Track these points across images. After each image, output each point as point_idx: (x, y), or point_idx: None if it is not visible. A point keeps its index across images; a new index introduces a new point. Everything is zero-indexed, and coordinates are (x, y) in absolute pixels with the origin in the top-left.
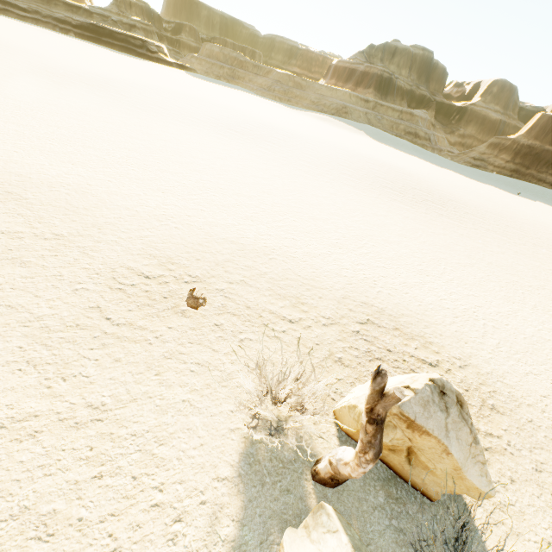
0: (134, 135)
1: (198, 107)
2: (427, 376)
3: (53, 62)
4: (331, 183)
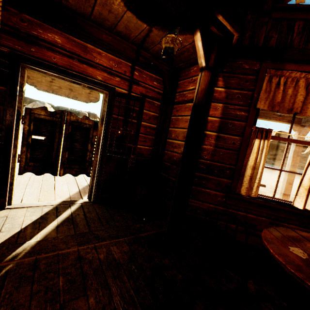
0: None
1: None
2: None
3: None
4: None
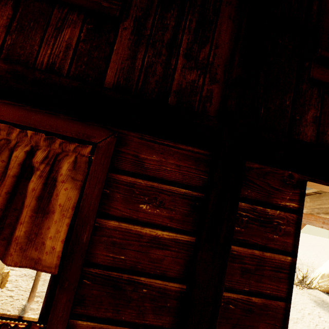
0: None
1: None
2: None
3: None
4: None
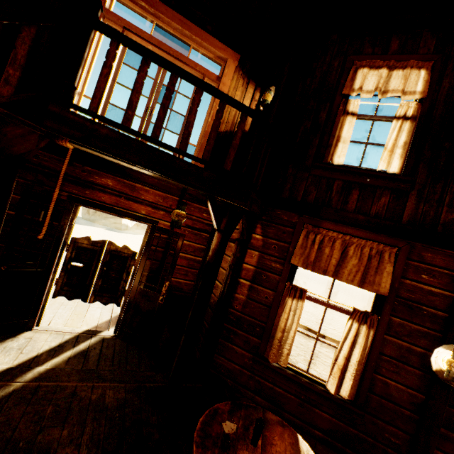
0: None
1: None
2: None
3: None
4: None
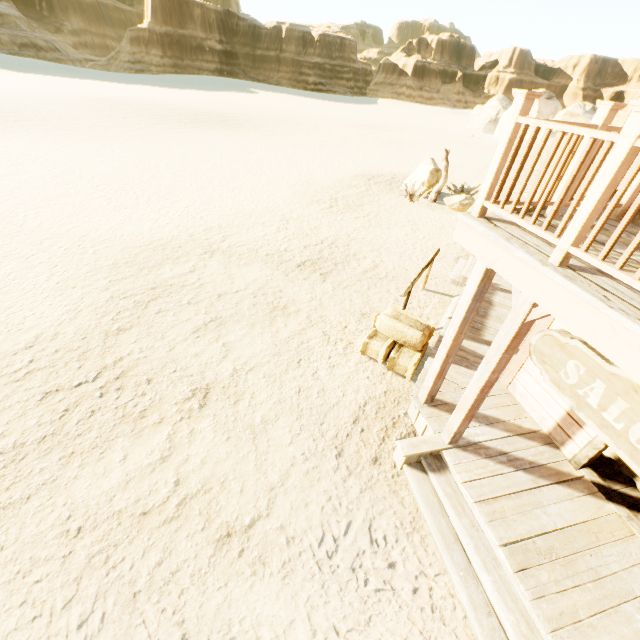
0: None
1: None
2: (428, 160)
3: None
4: (181, 136)
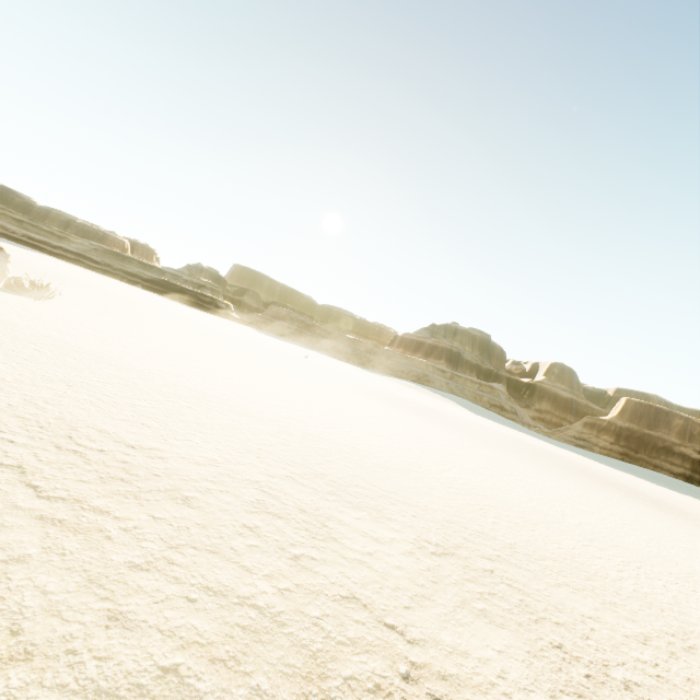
0: (367, 413)
1: (326, 371)
2: None
3: (171, 315)
4: (572, 480)
